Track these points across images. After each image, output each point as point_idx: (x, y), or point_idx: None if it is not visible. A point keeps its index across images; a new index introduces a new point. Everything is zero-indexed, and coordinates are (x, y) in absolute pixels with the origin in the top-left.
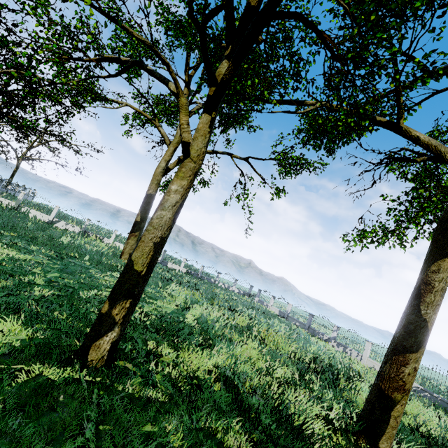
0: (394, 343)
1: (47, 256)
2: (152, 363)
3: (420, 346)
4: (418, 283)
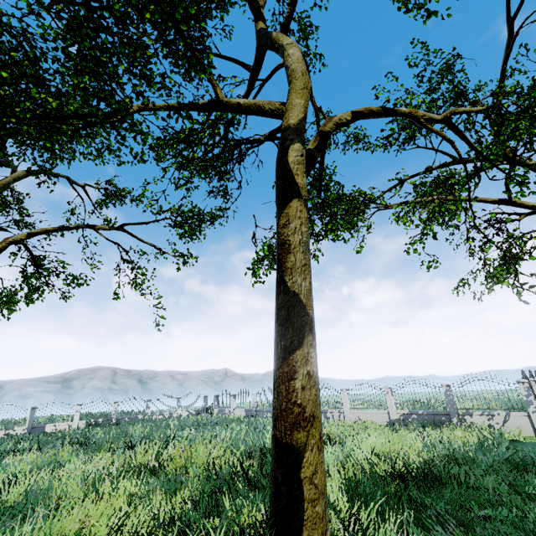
0: (275, 351)
1: None
2: None
3: (303, 336)
4: (277, 251)
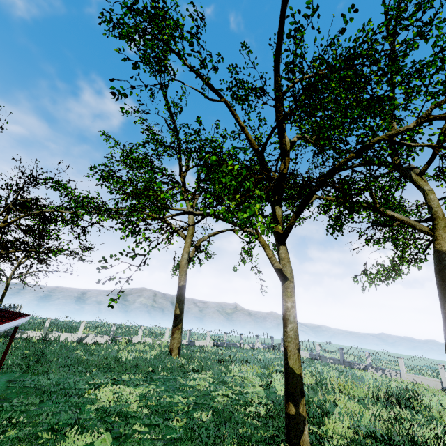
0: None
1: (142, 381)
2: (325, 441)
3: None
4: (444, 316)
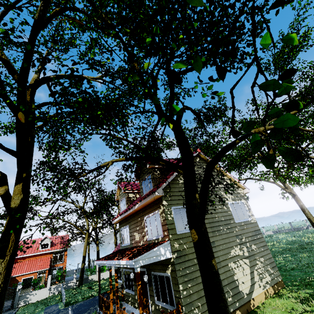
0: None
1: None
2: None
3: None
4: None
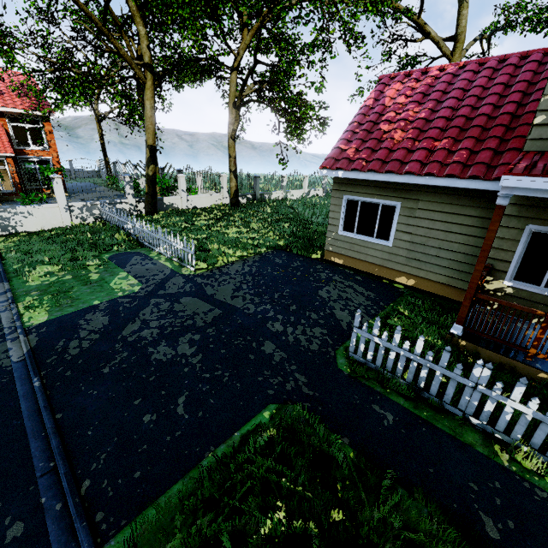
0: None
1: None
2: None
3: None
4: None
